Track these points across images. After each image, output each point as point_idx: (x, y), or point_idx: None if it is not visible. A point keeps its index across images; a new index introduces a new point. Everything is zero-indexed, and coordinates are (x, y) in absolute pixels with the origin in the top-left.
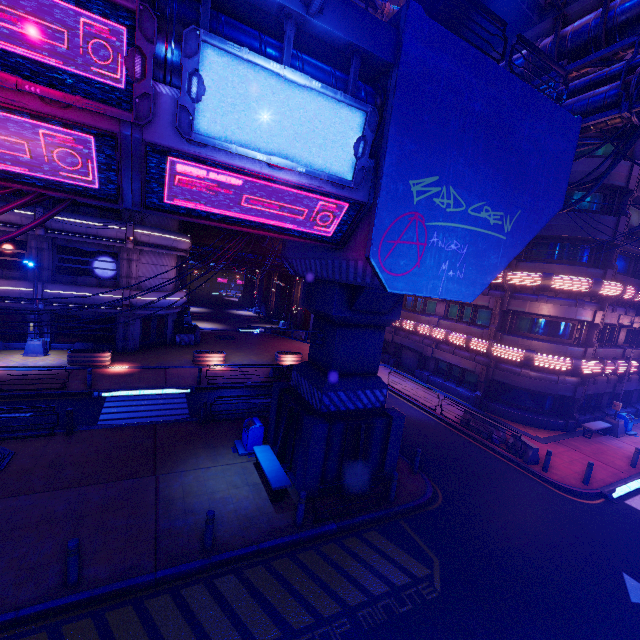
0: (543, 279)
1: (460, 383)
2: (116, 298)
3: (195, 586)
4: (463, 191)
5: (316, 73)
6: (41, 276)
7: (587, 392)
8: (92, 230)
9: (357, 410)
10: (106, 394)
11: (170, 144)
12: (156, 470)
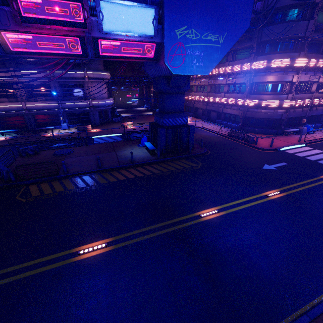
0: (267, 63)
1: (234, 122)
2: (87, 104)
3: (130, 168)
4: (198, 29)
5: None
6: (58, 98)
7: (290, 116)
8: (71, 75)
9: (177, 125)
10: (93, 137)
11: (98, 36)
12: (115, 151)
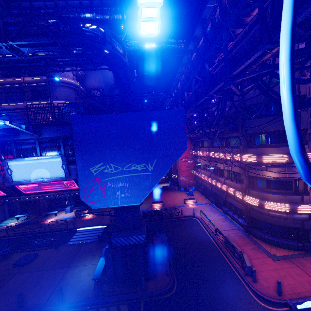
0: (257, 158)
1: (240, 216)
2: None
3: None
4: (118, 163)
5: (51, 147)
6: None
7: None
8: None
9: (131, 245)
10: (78, 229)
11: (12, 184)
12: (69, 265)
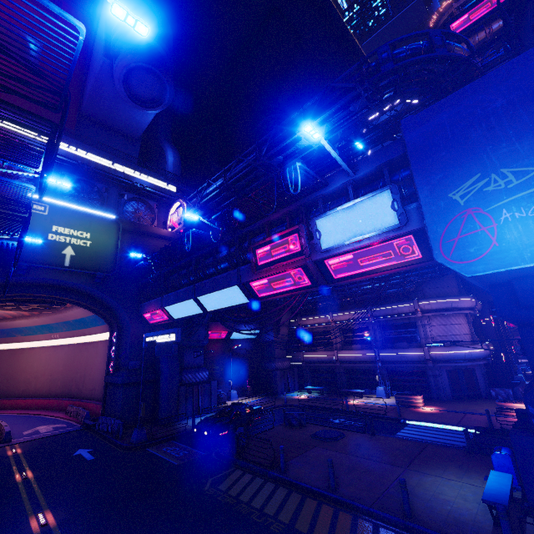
0: None
1: None
2: (419, 354)
3: (389, 531)
4: (523, 161)
5: (369, 190)
6: (377, 345)
7: None
8: (395, 311)
9: None
10: (408, 422)
11: (319, 257)
12: (408, 466)
